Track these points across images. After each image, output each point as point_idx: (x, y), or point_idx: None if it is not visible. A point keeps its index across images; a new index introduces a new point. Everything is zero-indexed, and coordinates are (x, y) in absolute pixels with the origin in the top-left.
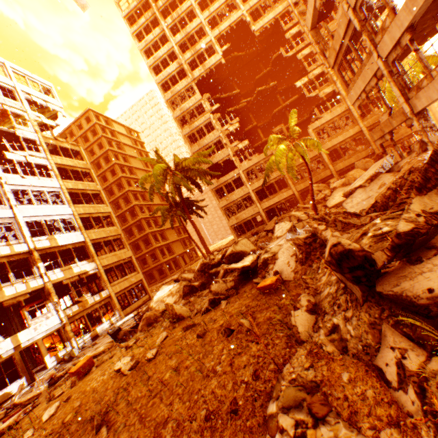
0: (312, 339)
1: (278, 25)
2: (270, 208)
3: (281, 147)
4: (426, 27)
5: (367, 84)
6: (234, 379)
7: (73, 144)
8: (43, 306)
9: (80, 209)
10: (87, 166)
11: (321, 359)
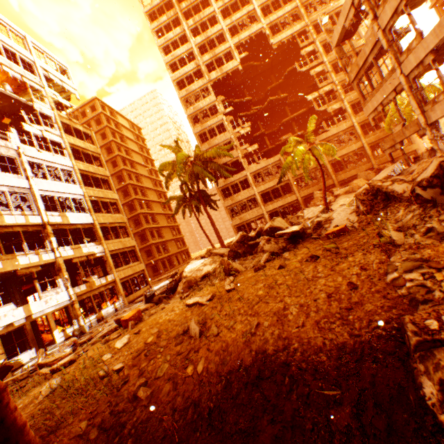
0: (407, 242)
1: (293, 42)
2: (274, 211)
3: (300, 148)
4: (442, 53)
5: (385, 98)
6: (341, 275)
7: (85, 127)
8: (29, 293)
9: (90, 191)
10: (97, 151)
11: (422, 249)
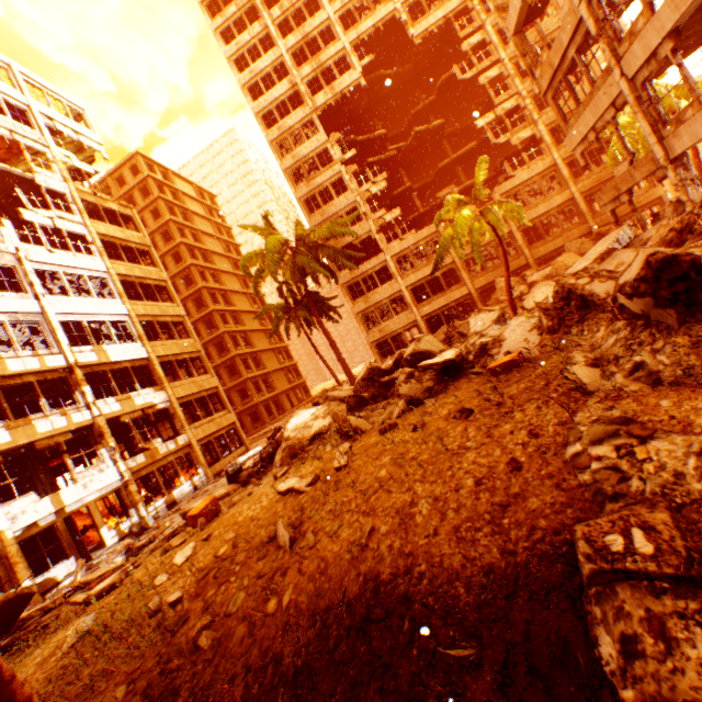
0: (604, 387)
1: (449, 30)
2: (433, 315)
3: (465, 213)
4: (690, 35)
5: (599, 118)
6: (501, 446)
7: (122, 204)
8: (67, 469)
9: (139, 307)
10: (145, 241)
11: (624, 399)
